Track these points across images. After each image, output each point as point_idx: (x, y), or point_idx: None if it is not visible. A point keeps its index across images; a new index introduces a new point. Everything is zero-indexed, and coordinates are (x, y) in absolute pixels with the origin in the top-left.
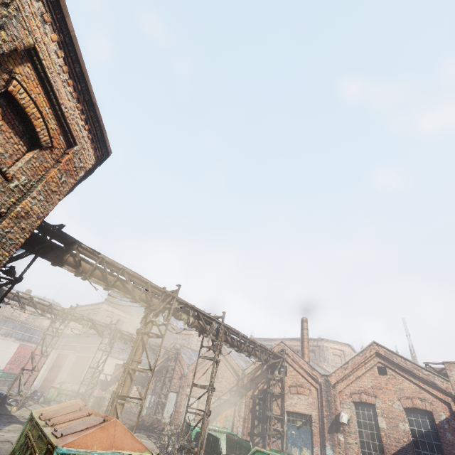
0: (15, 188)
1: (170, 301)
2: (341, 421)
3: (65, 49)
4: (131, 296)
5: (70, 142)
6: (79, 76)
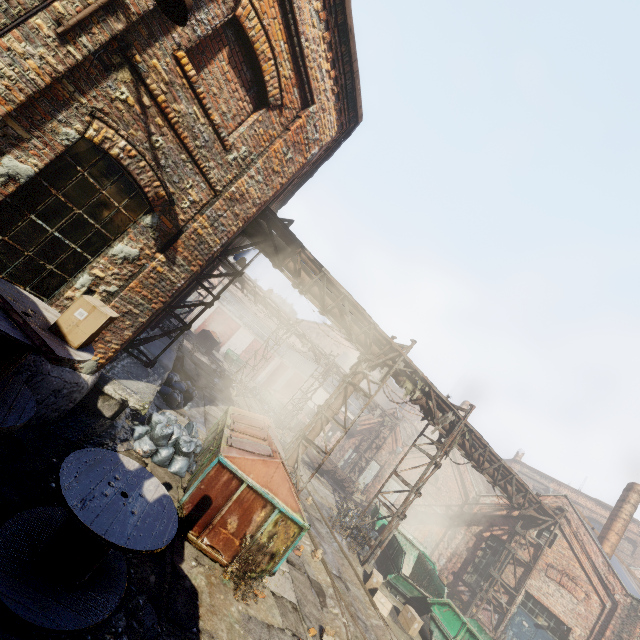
0: (233, 162)
1: (395, 357)
2: None
3: None
4: (347, 331)
5: (307, 99)
6: None
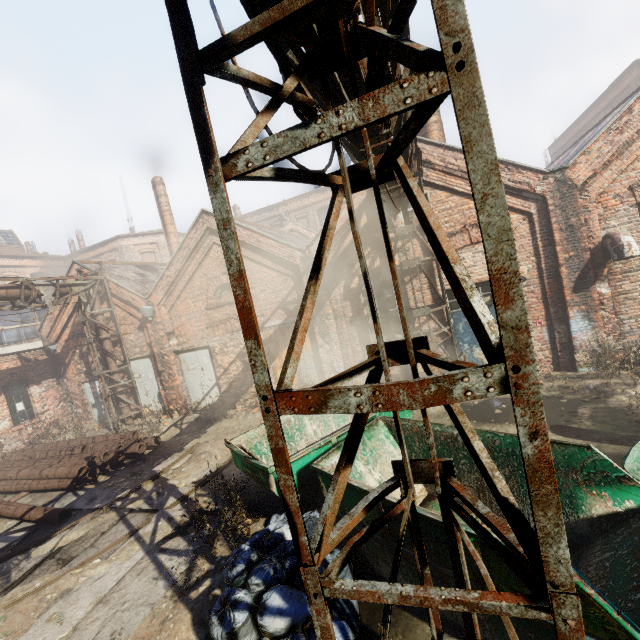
0: None
1: None
2: (631, 254)
3: None
4: None
5: None
6: None
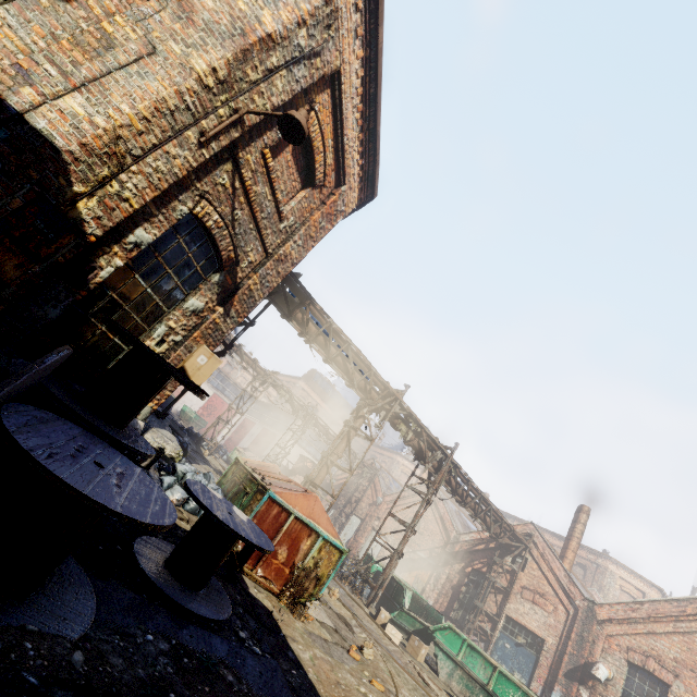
0: (283, 229)
1: (392, 401)
2: (594, 673)
3: (367, 66)
4: (348, 378)
5: (340, 180)
6: (371, 99)
